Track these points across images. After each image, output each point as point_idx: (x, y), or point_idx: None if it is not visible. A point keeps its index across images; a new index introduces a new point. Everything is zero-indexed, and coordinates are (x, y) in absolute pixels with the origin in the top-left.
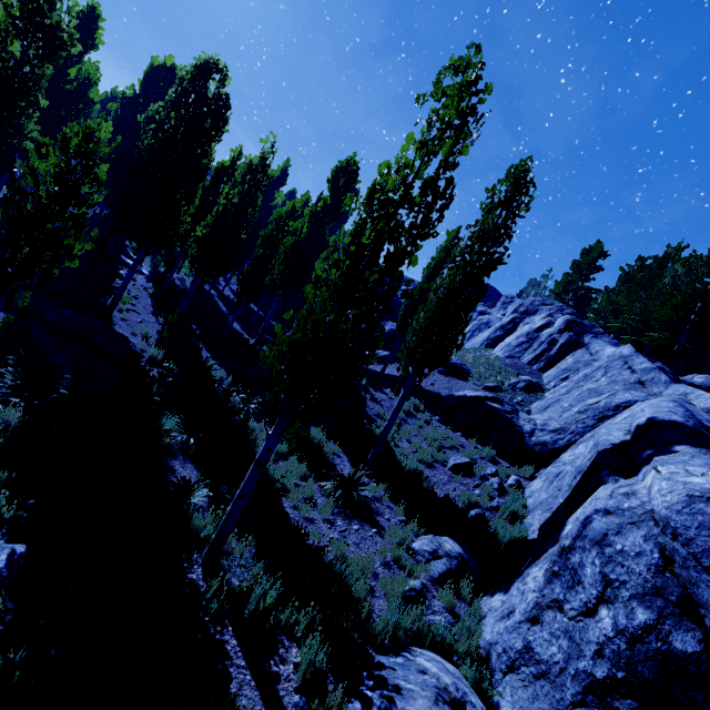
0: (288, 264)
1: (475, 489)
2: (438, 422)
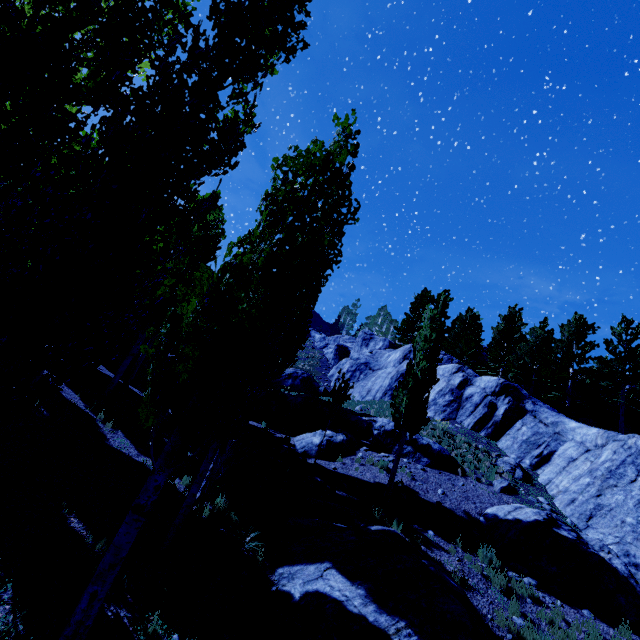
0: None
1: None
2: (540, 590)
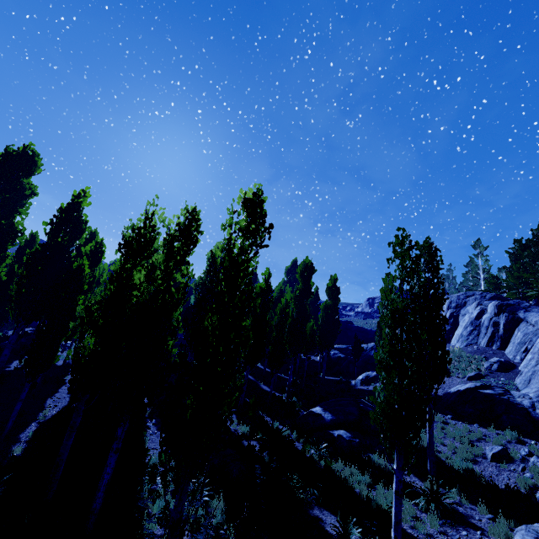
0: (291, 335)
1: (524, 473)
2: (452, 419)
